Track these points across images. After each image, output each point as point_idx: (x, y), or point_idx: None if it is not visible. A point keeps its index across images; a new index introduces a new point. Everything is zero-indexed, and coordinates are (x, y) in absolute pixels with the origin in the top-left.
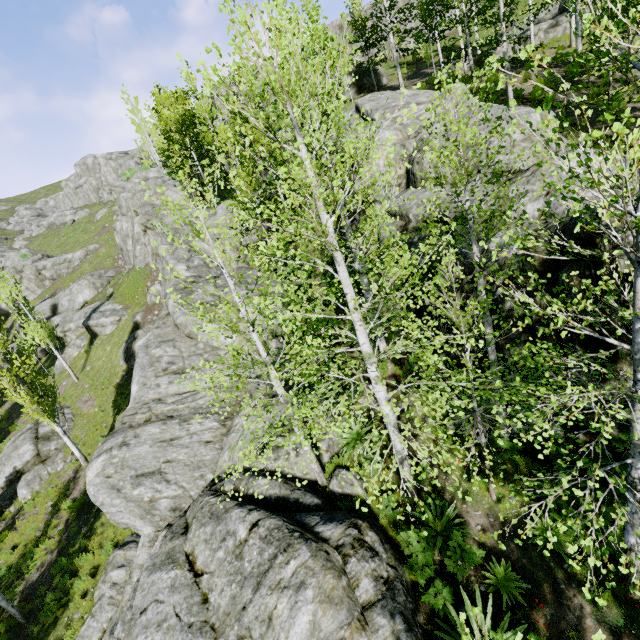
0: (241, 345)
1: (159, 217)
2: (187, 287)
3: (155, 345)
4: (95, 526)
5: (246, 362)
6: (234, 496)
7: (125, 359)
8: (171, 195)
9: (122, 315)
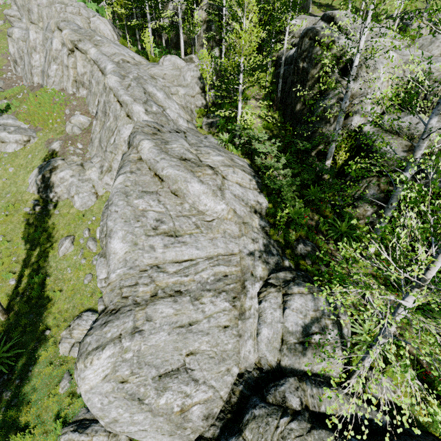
0: (228, 215)
1: (93, 41)
2: (156, 133)
3: (136, 194)
4: (24, 391)
5: (233, 234)
6: (312, 417)
7: (38, 187)
8: (99, 24)
9: (31, 136)
